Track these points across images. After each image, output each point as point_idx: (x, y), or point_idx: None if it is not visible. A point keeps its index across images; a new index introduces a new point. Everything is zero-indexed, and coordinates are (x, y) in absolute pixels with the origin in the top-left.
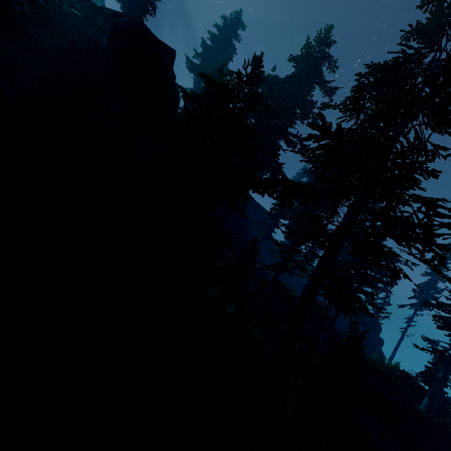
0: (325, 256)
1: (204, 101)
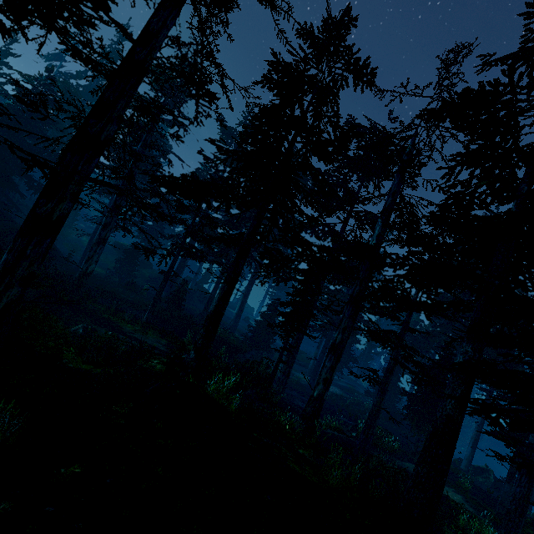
0: (110, 201)
1: (10, 97)
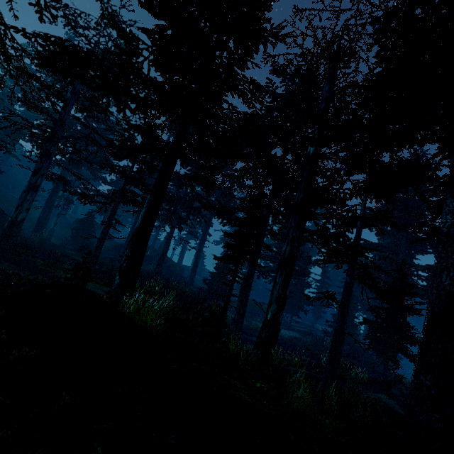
0: (61, 172)
1: None
